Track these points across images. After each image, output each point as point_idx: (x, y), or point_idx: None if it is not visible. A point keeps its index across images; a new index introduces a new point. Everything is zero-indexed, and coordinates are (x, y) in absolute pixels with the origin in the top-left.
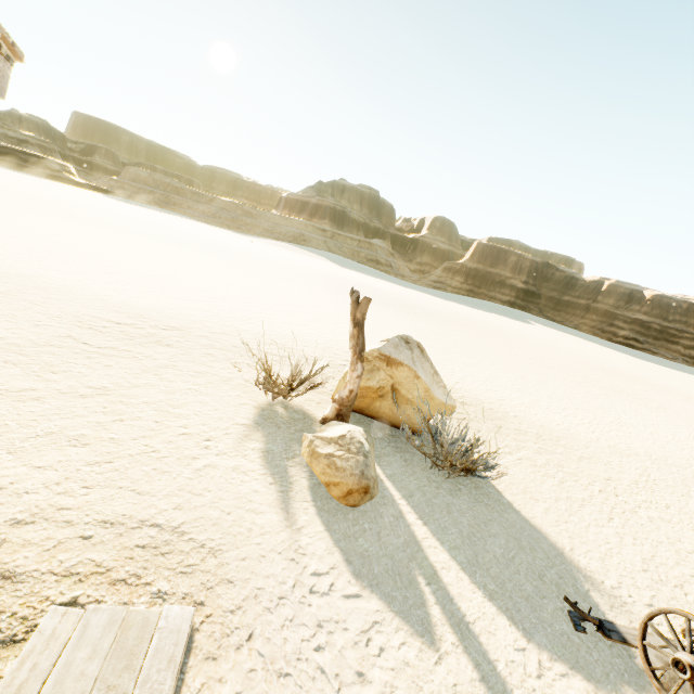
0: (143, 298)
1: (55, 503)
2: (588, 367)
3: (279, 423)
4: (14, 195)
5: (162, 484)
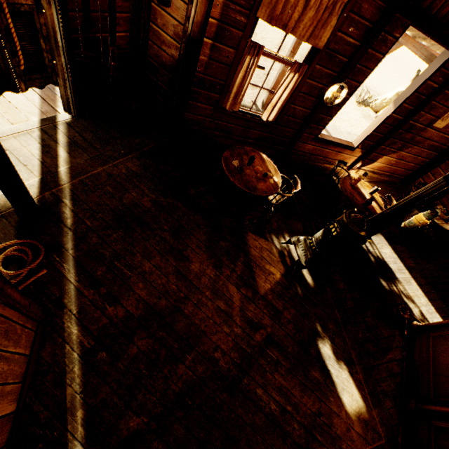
0: (269, 34)
1: None
2: None
3: (367, 117)
4: None
5: None
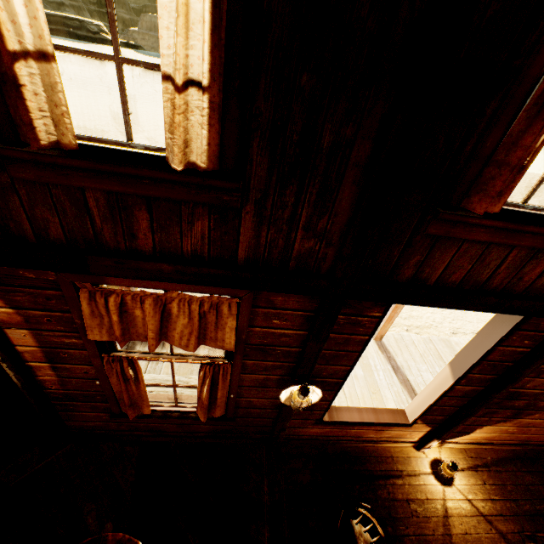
0: None
1: (453, 326)
2: None
3: None
4: (128, 86)
5: (470, 318)
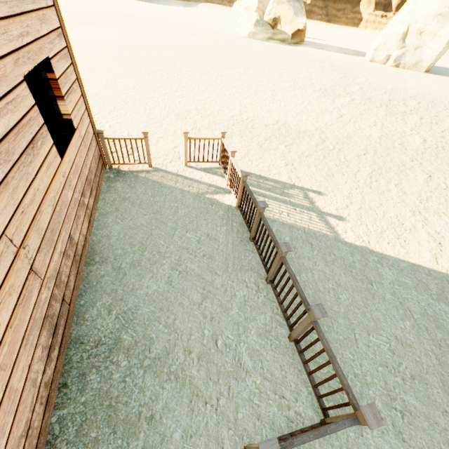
0: None
1: None
2: (91, 15)
3: None
4: None
5: None
